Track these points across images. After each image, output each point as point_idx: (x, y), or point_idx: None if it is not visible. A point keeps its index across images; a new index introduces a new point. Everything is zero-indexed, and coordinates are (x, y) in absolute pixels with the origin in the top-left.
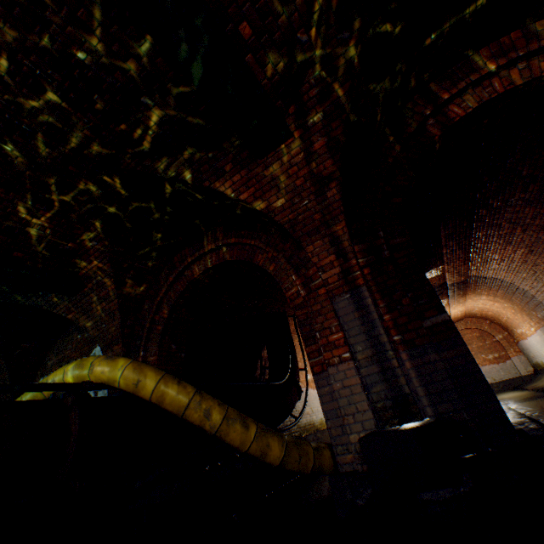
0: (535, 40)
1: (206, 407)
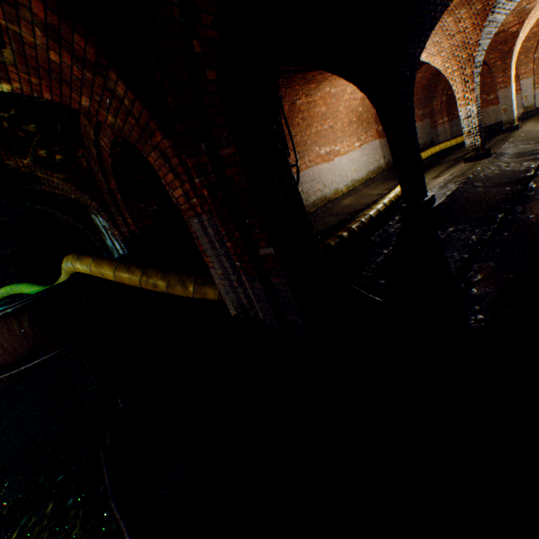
0: None
1: (153, 283)
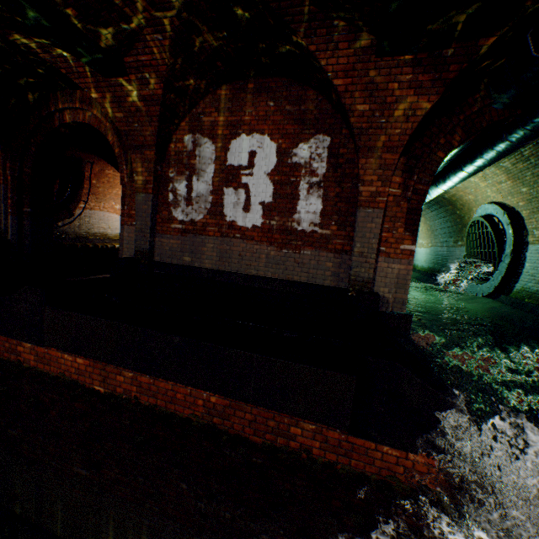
0: (92, 106)
1: None
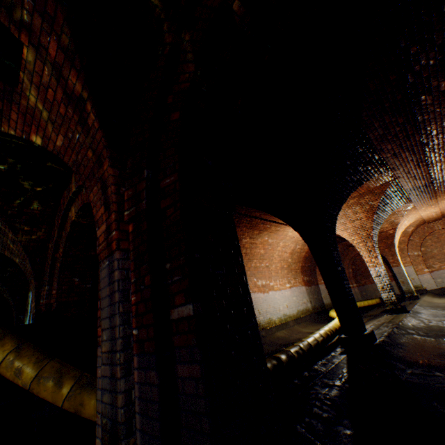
0: None
1: (18, 366)
